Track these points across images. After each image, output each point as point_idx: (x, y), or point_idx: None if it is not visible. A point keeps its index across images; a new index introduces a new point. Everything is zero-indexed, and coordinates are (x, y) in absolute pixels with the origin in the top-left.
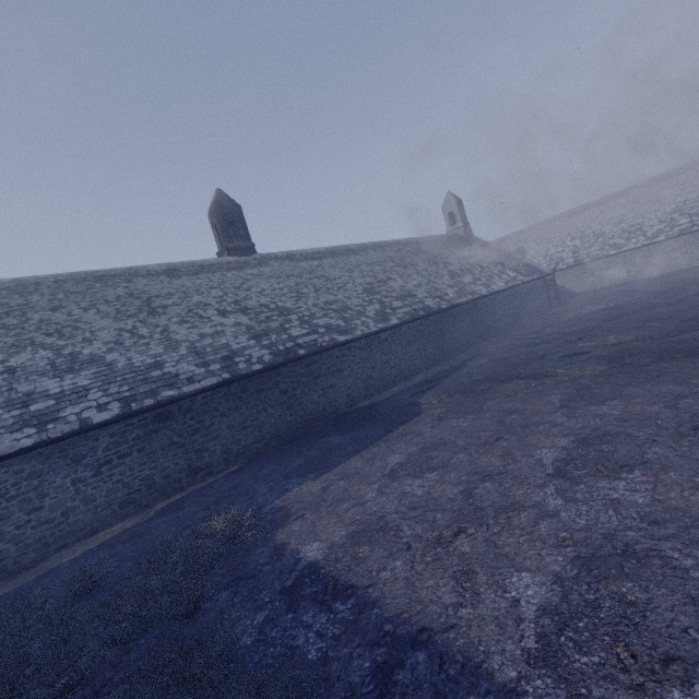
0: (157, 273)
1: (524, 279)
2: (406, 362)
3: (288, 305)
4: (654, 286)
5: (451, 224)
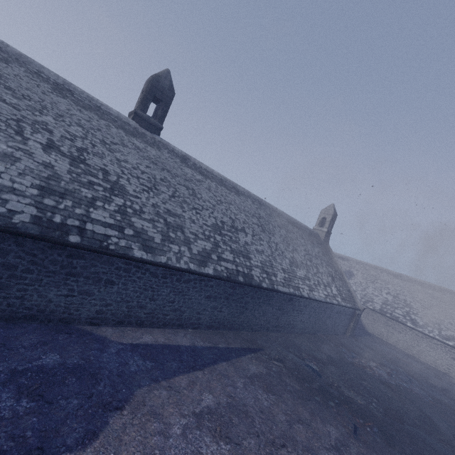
0: (47, 79)
1: (341, 301)
2: (193, 312)
3: (130, 188)
4: (431, 385)
5: (320, 225)
